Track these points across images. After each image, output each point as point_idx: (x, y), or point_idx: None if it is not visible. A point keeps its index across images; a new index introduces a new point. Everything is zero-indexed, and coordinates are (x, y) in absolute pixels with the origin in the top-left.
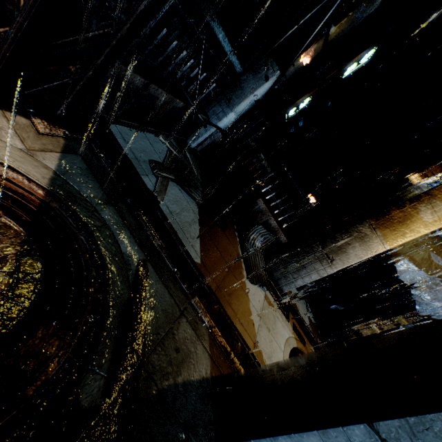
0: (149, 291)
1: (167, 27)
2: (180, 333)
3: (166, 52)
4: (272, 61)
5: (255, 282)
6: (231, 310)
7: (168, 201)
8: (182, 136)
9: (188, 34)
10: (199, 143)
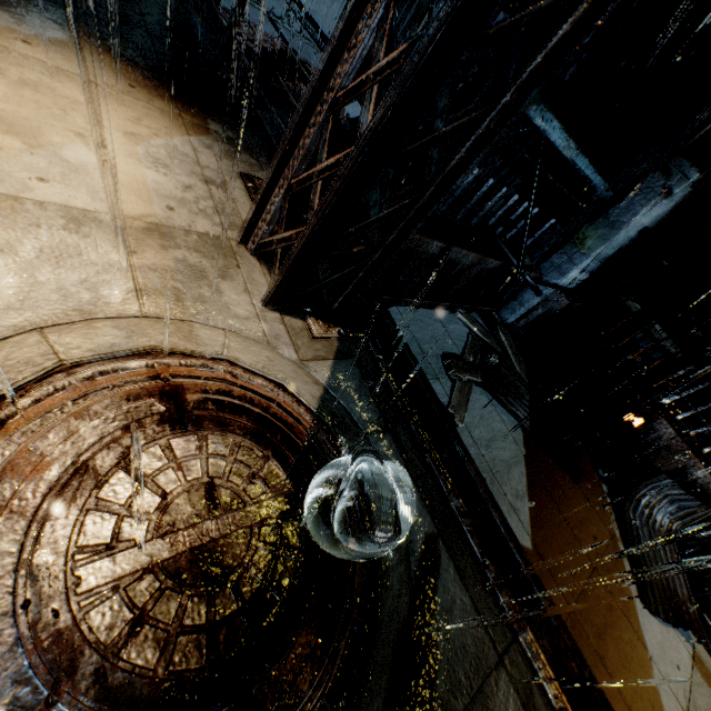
0: (441, 599)
1: (479, 165)
2: (497, 707)
3: (474, 197)
4: (678, 159)
5: (662, 612)
6: (604, 675)
7: (470, 421)
8: (492, 306)
9: (502, 152)
10: (522, 314)
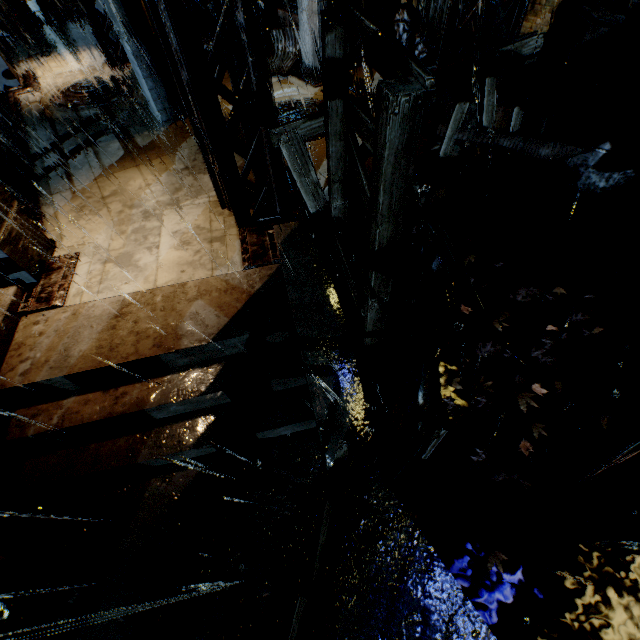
0: None
1: None
2: None
3: None
4: None
5: None
6: None
7: None
8: None
9: None
10: None
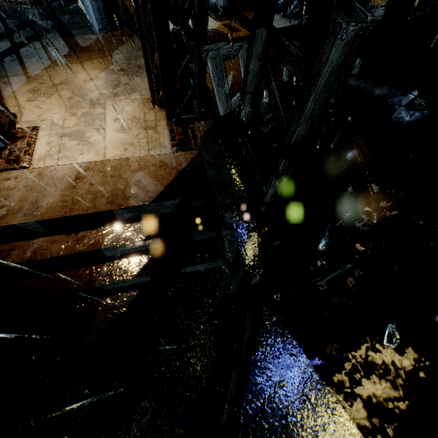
0: None
1: None
2: None
3: None
4: None
5: None
6: None
7: None
8: None
9: None
10: None
